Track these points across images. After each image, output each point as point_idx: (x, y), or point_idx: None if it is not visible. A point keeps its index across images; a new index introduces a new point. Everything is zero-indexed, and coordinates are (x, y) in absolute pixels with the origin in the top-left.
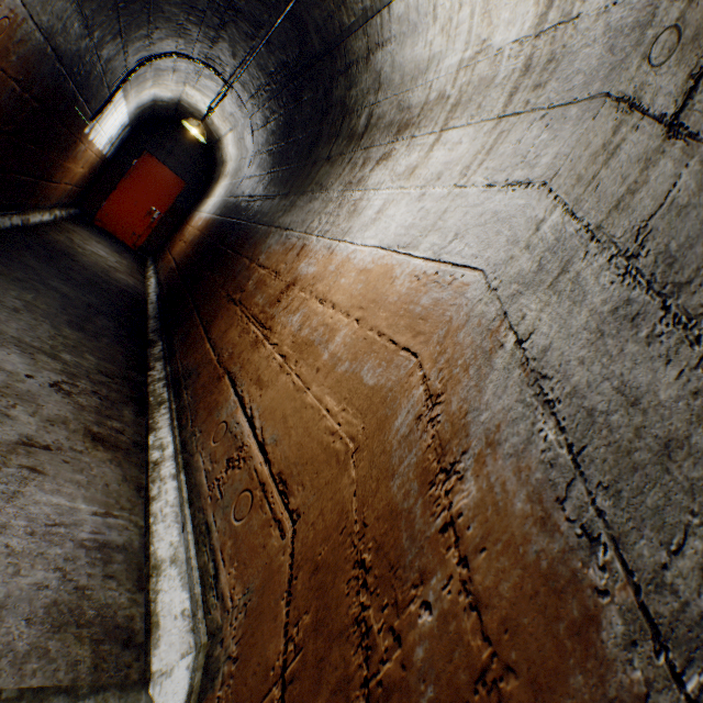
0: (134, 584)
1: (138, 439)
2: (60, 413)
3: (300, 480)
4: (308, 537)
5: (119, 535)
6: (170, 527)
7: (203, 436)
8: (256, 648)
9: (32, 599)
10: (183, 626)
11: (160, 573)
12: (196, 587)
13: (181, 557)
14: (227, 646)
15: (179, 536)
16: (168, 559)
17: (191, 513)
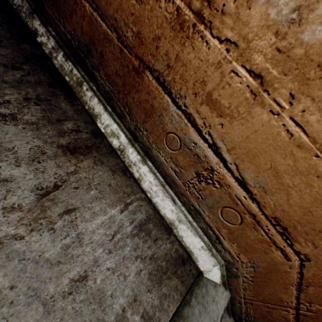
0: (166, 234)
1: (92, 129)
2: (30, 146)
3: (309, 239)
4: (321, 277)
5: (141, 214)
6: (164, 201)
7: (152, 137)
8: (268, 288)
9: (141, 281)
10: (206, 254)
11: (176, 228)
12: (204, 238)
13: (183, 219)
14: (242, 273)
15: (174, 206)
16: (176, 220)
17: (173, 192)
